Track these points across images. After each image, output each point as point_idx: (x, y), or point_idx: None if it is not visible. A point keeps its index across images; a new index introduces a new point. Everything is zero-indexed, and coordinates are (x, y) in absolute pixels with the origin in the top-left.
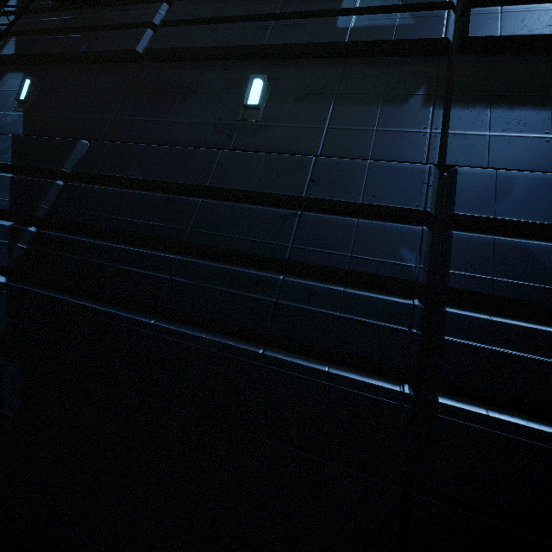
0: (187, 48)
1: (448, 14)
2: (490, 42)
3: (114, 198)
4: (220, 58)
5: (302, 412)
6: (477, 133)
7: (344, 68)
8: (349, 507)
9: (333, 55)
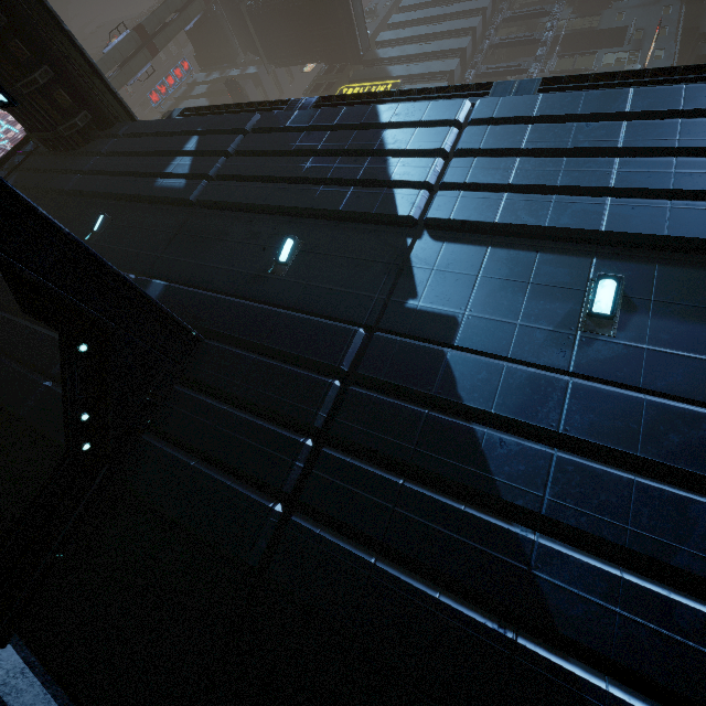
0: (86, 191)
1: (200, 183)
2: (206, 203)
3: (2, 282)
4: (102, 198)
5: (4, 390)
6: (171, 257)
7: (149, 211)
8: (5, 434)
9: (148, 202)
